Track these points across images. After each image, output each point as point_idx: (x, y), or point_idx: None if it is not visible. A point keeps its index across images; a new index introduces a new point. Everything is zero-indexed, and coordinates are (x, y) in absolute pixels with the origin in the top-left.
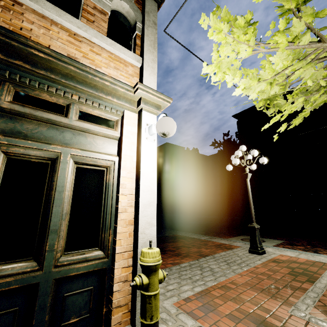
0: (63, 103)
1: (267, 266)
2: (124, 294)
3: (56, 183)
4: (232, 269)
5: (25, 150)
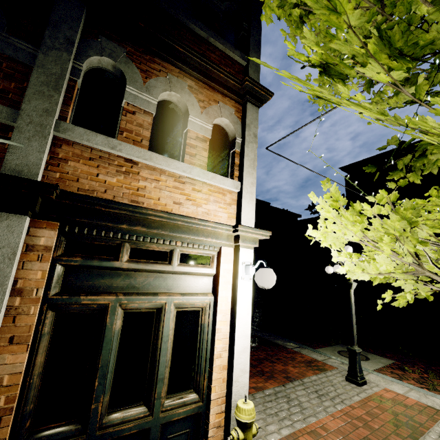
0: (167, 249)
1: (366, 407)
2: (217, 439)
3: (162, 334)
4: (323, 406)
5: (138, 305)
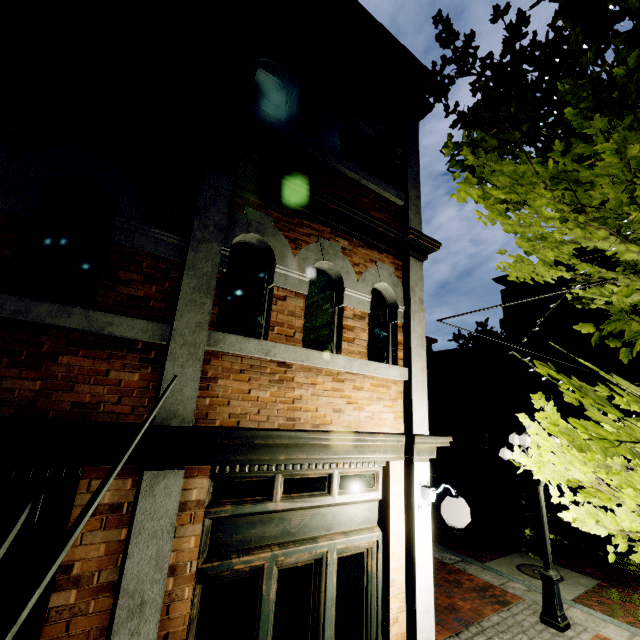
0: (325, 474)
1: None
2: None
3: (326, 596)
4: None
5: (296, 559)
